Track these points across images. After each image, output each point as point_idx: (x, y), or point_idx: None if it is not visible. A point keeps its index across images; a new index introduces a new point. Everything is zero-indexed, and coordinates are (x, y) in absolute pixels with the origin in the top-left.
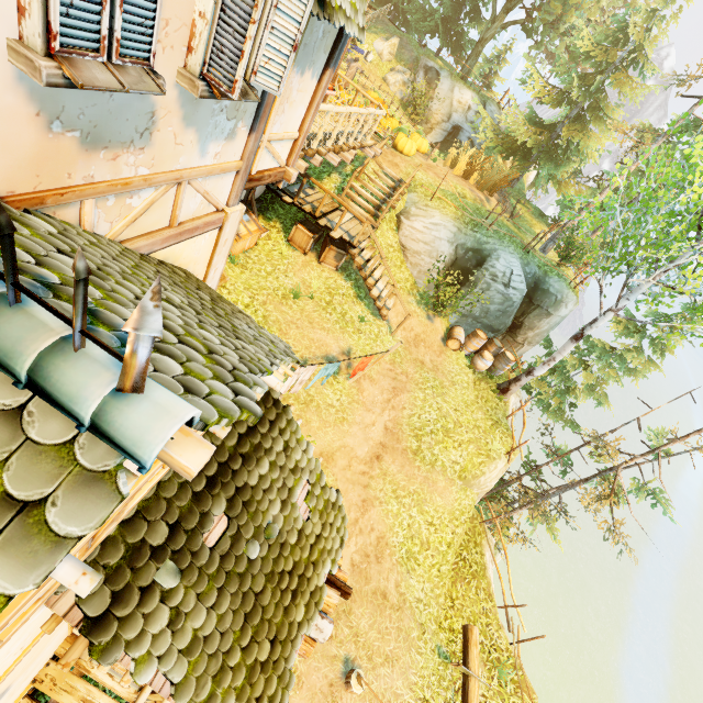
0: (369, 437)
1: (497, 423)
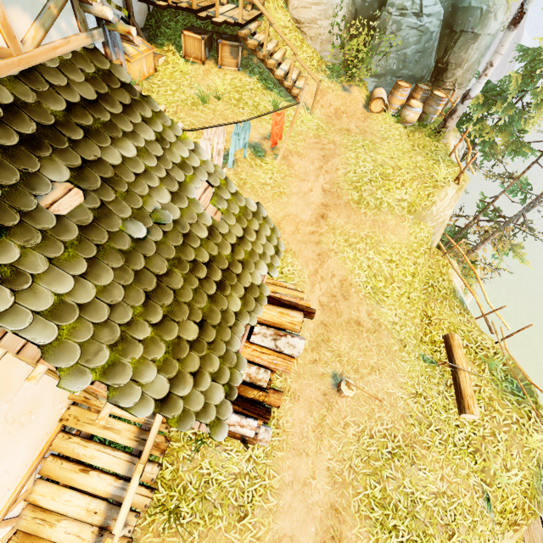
0: (310, 202)
1: (439, 161)
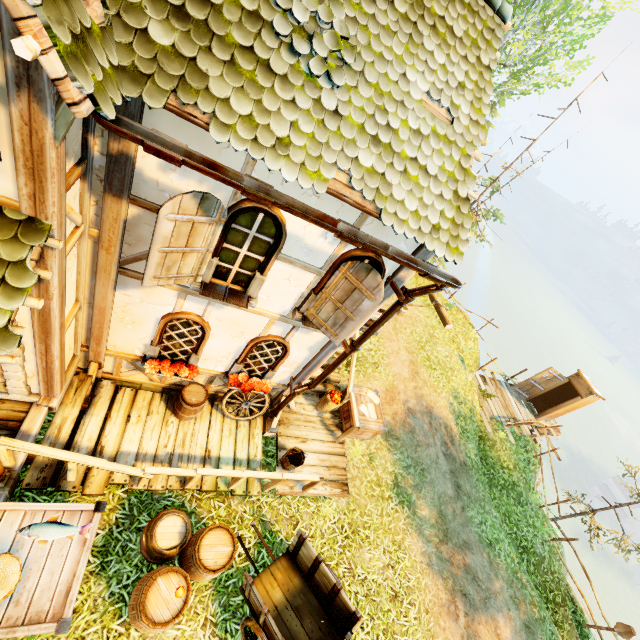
0: None
1: None
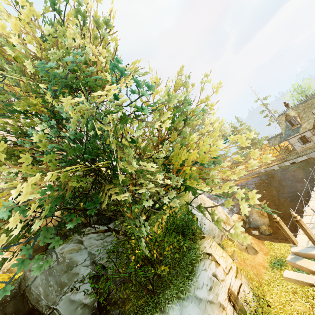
0: None
1: None
